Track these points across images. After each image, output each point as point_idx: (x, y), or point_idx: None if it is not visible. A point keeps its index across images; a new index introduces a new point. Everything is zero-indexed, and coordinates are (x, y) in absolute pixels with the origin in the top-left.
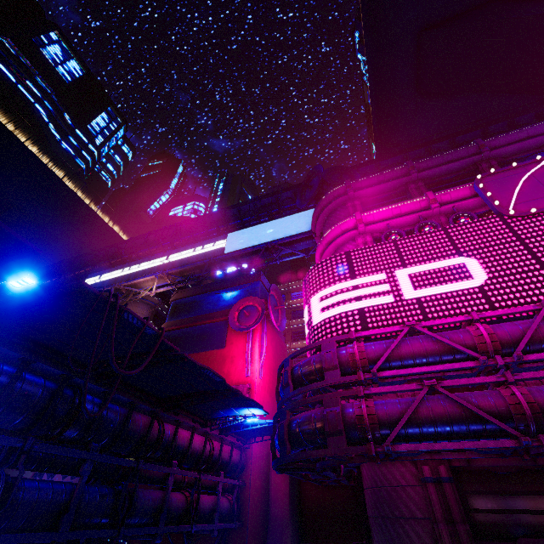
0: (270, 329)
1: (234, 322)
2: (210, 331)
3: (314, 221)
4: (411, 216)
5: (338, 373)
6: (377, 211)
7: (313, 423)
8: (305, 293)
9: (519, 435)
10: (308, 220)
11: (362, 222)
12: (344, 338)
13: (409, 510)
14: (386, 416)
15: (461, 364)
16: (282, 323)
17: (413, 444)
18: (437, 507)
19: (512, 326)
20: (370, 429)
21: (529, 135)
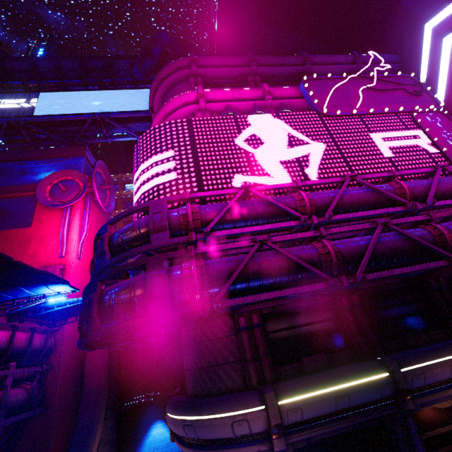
0: (96, 210)
1: (44, 197)
2: (9, 208)
3: (153, 93)
4: (249, 102)
5: (167, 235)
6: (219, 90)
7: (131, 291)
8: (136, 161)
9: (329, 278)
10: (146, 99)
11: (204, 97)
12: (177, 199)
13: (223, 357)
14: (216, 275)
15: (286, 223)
16: (110, 205)
17: (241, 298)
18: (248, 349)
19: (324, 194)
20: (198, 289)
21: (337, 62)
